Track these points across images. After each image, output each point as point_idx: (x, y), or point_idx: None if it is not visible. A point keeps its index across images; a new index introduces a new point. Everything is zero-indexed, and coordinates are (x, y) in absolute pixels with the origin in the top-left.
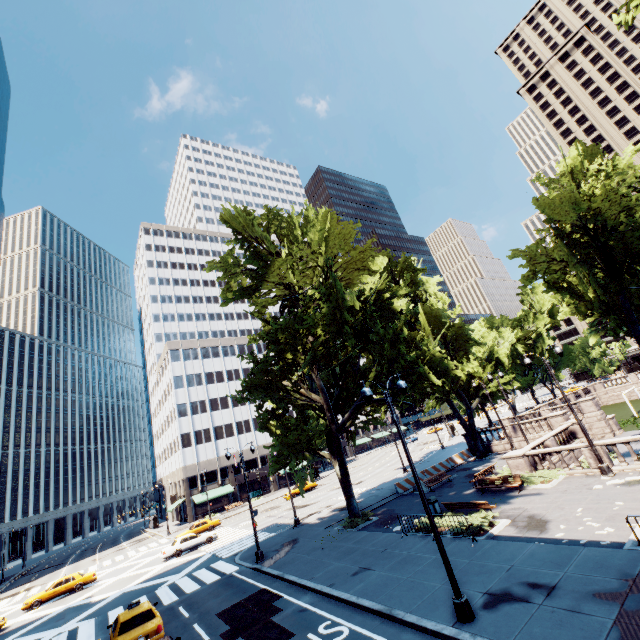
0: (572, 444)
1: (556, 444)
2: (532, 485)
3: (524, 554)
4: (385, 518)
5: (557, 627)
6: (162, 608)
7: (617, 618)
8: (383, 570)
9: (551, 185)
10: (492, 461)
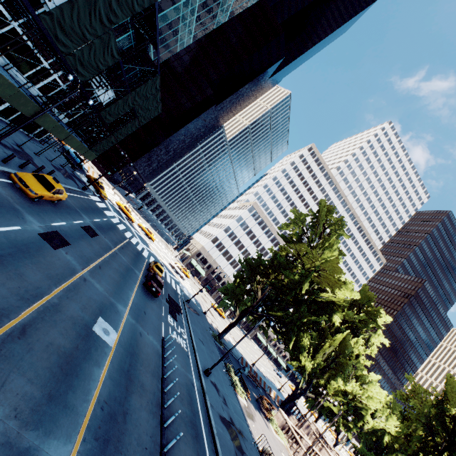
0: None
1: (306, 448)
2: (271, 424)
3: (234, 402)
4: (224, 352)
5: (216, 400)
6: None
7: (226, 419)
8: (205, 349)
9: None
10: None
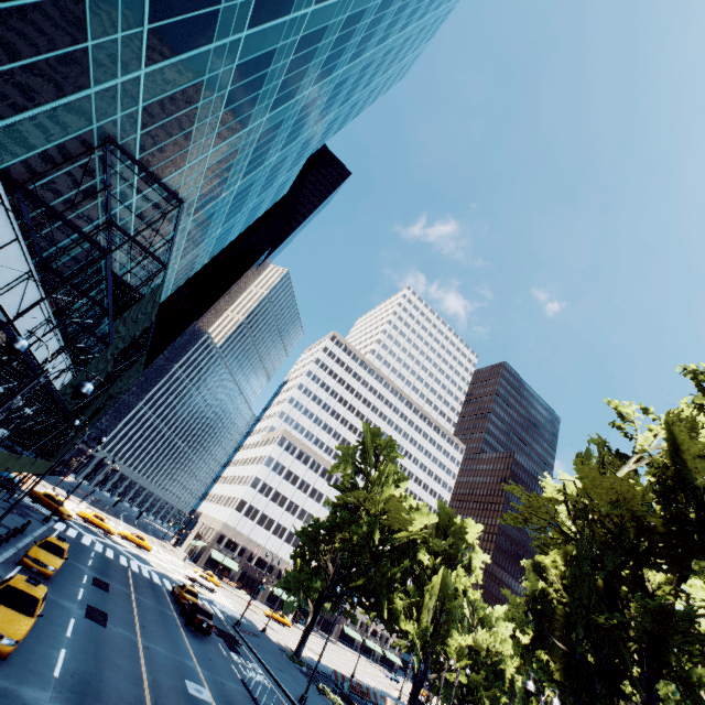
0: None
1: None
2: None
3: None
4: (310, 674)
5: None
6: None
7: None
8: (288, 677)
9: None
10: None
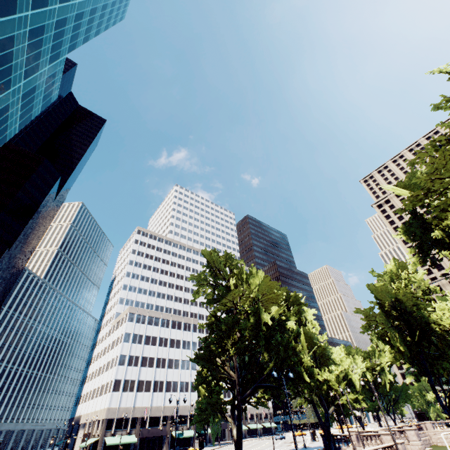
0: None
1: None
2: None
3: None
4: None
5: None
6: None
7: None
8: None
9: (379, 279)
10: None
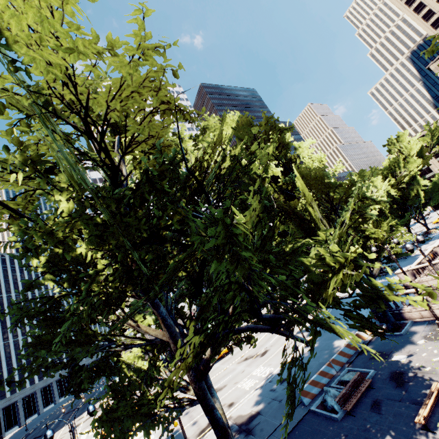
0: None
1: None
2: None
3: None
4: None
5: None
6: None
7: None
8: None
9: None
10: (415, 341)
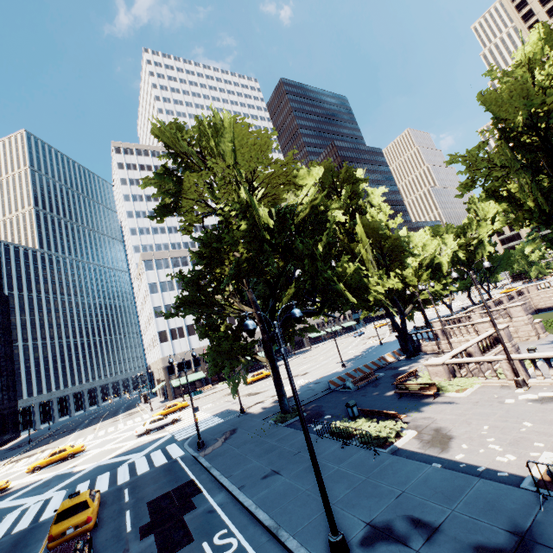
0: (495, 349)
1: (478, 350)
2: (447, 393)
3: (418, 478)
4: (312, 415)
5: None
6: (114, 488)
7: None
8: (289, 477)
9: (503, 79)
10: (419, 361)
